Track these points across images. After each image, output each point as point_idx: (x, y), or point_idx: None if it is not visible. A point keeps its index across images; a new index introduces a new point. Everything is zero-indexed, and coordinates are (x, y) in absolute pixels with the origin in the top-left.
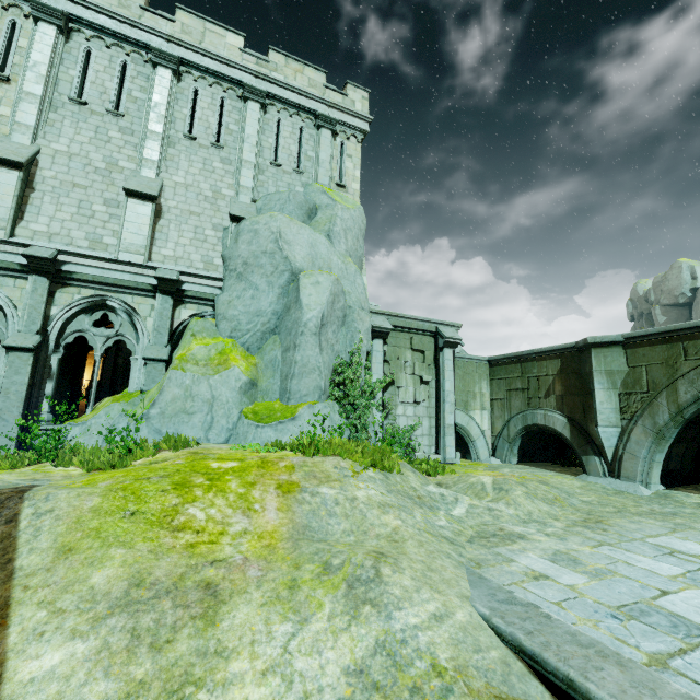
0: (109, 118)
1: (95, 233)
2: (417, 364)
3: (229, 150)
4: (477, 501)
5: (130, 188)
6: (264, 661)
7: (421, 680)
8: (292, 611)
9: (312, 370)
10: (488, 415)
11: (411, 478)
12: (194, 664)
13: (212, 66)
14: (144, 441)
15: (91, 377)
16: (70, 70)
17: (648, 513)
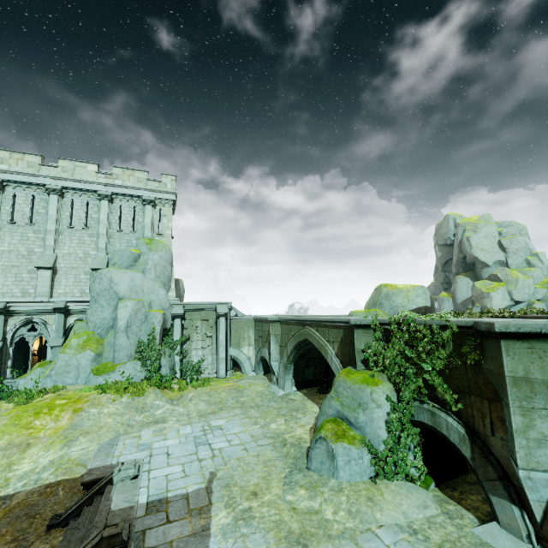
0: (28, 227)
1: (24, 288)
2: (204, 327)
3: (92, 229)
4: (171, 407)
5: (38, 266)
6: (32, 459)
7: (63, 461)
8: (47, 449)
9: (124, 348)
10: (253, 348)
11: (150, 398)
12: (16, 460)
13: (80, 186)
14: (39, 391)
15: (39, 344)
16: (6, 207)
17: (248, 407)
